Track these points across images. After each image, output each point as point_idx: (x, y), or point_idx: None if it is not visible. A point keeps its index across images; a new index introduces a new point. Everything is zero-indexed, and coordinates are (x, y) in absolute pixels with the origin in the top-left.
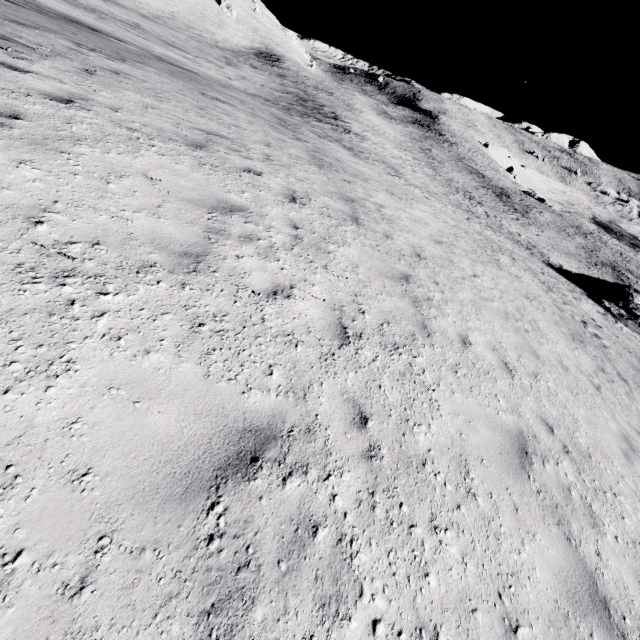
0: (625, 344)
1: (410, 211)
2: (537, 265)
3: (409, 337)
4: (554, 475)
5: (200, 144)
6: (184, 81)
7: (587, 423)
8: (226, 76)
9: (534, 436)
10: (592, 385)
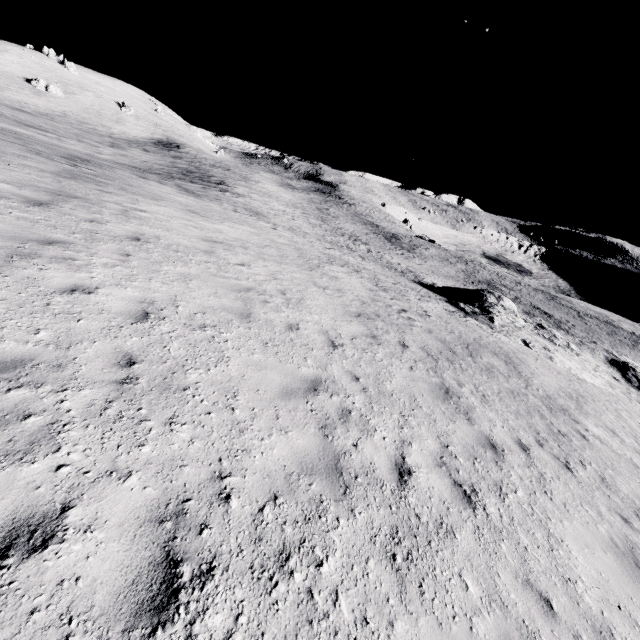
0: (453, 328)
1: (204, 223)
2: (396, 280)
3: None
4: (17, 400)
5: None
6: None
7: (247, 365)
8: (95, 151)
9: (58, 365)
10: (327, 343)
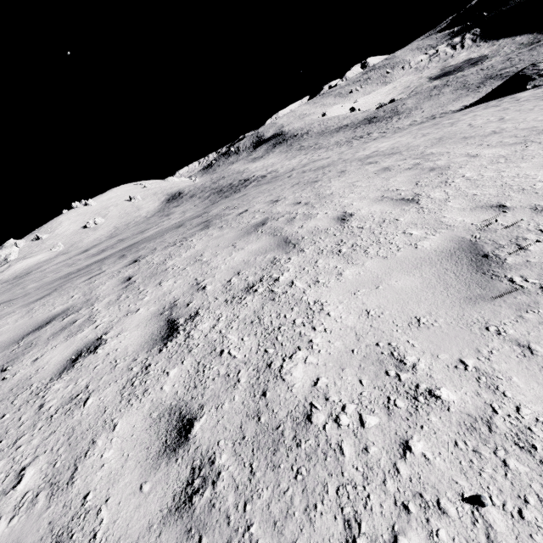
0: None
1: (381, 146)
2: (458, 114)
3: (534, 131)
4: None
5: (313, 182)
6: (222, 203)
7: None
8: (179, 218)
9: None
10: None
